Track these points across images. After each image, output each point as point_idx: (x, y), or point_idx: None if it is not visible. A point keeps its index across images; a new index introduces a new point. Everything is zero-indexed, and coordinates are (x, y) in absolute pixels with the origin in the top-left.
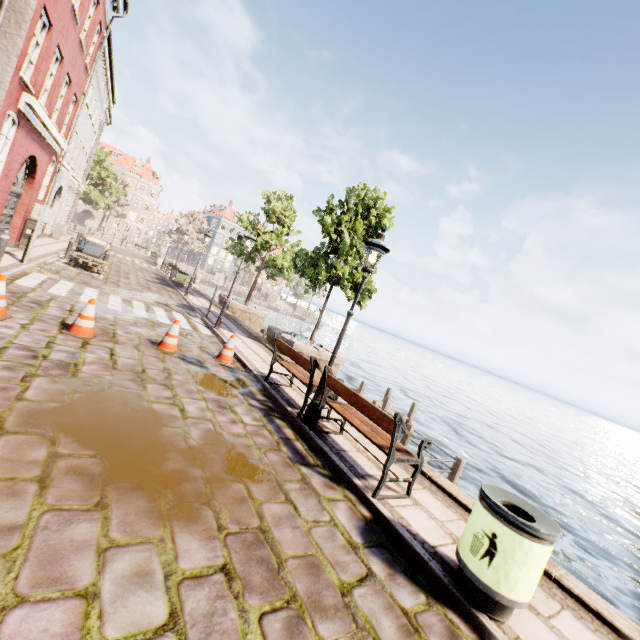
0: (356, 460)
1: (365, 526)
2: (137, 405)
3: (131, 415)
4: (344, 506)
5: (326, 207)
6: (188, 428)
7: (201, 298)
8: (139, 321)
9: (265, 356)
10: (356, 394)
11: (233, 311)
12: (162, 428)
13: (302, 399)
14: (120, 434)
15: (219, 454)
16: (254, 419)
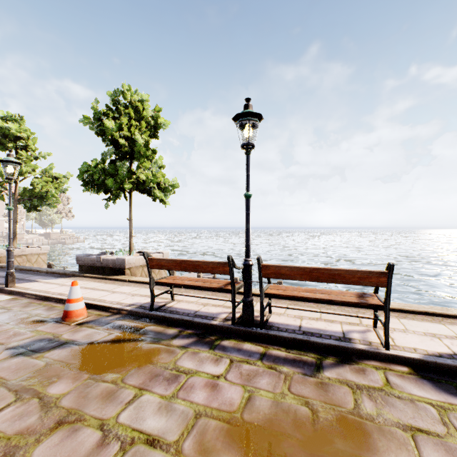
0: (317, 328)
1: (430, 382)
2: None
3: None
4: (397, 379)
5: (94, 113)
6: None
7: None
8: None
9: (104, 286)
10: (318, 268)
11: (1, 260)
12: None
13: (199, 305)
14: None
15: None
16: (214, 361)
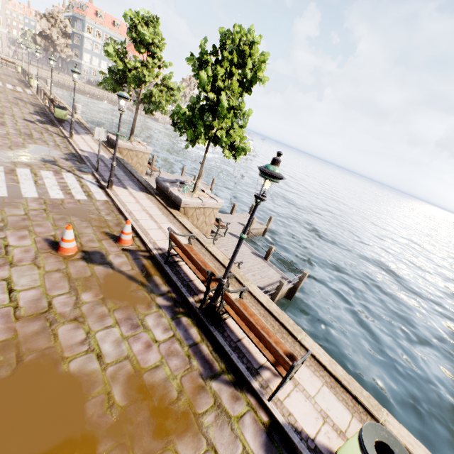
0: (249, 349)
1: (267, 438)
2: (53, 376)
3: (50, 400)
4: (249, 420)
5: (199, 54)
6: (109, 385)
7: (87, 136)
8: (30, 208)
9: (159, 217)
10: (253, 324)
11: (120, 150)
12: (85, 403)
13: None
14: (44, 445)
15: (144, 412)
16: (164, 329)
